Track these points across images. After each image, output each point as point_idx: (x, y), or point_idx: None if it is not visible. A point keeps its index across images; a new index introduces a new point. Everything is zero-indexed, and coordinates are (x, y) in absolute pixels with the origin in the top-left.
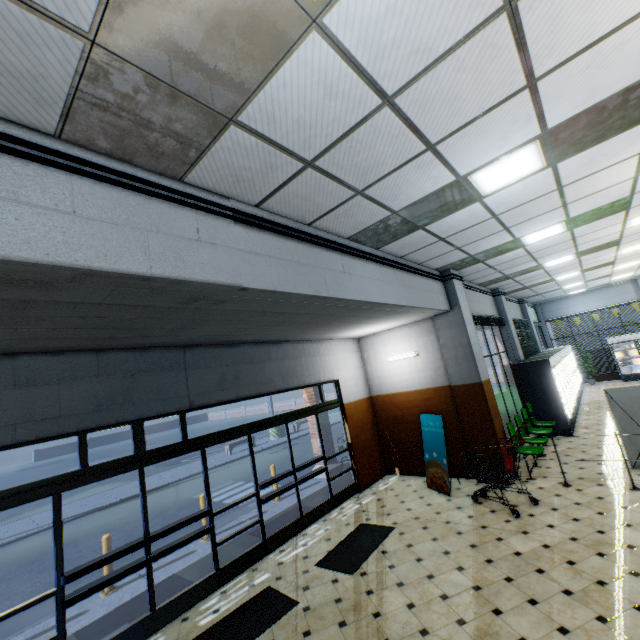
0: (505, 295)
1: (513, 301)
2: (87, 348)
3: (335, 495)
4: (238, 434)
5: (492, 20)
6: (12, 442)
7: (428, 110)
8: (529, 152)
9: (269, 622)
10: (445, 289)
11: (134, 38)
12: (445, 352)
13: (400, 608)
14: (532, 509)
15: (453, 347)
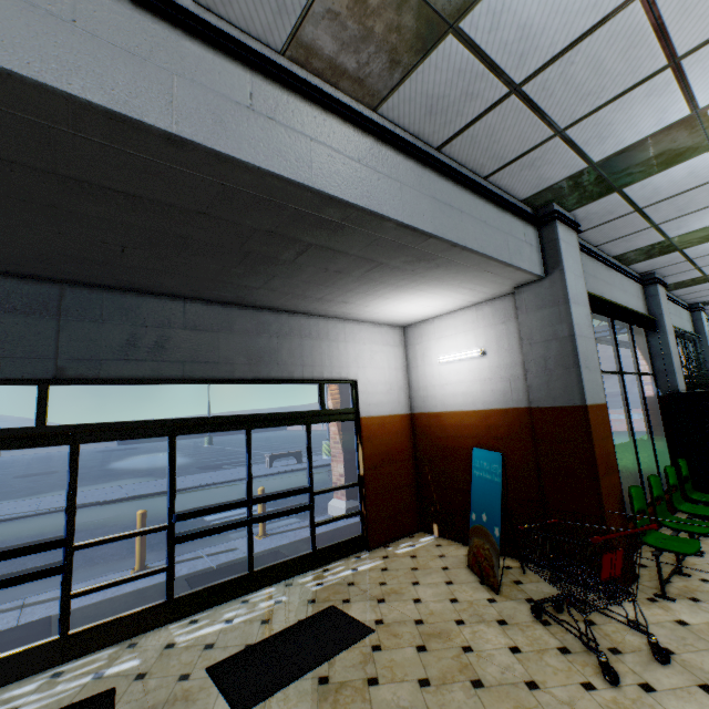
0: (665, 286)
1: (680, 305)
2: None
3: (321, 548)
4: (150, 432)
5: None
6: None
7: None
8: None
9: None
10: (540, 240)
11: None
12: (527, 350)
13: None
14: (652, 672)
15: (542, 341)
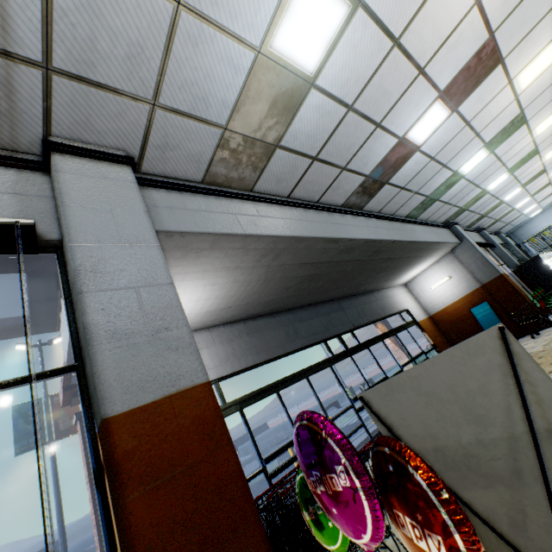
0: (485, 229)
1: (491, 234)
2: (311, 303)
3: None
4: (378, 340)
5: (463, 129)
6: (309, 343)
7: (444, 156)
8: (481, 152)
9: None
10: (452, 232)
11: (376, 172)
12: (469, 267)
13: None
14: None
15: (473, 262)
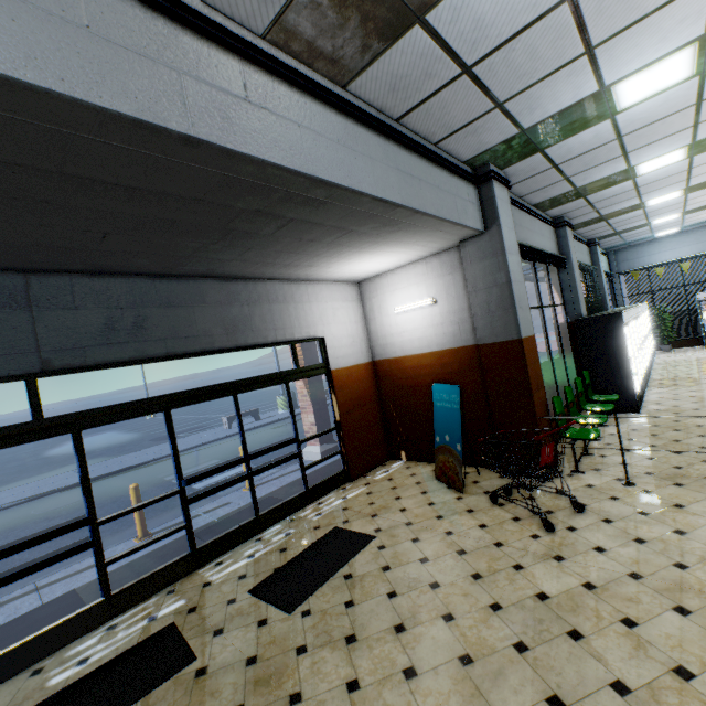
0: (572, 227)
1: (581, 242)
2: None
3: (312, 487)
4: (145, 410)
5: None
6: None
7: None
8: None
9: (137, 694)
10: (479, 198)
11: None
12: (473, 296)
13: (335, 689)
14: (574, 519)
15: (485, 288)
